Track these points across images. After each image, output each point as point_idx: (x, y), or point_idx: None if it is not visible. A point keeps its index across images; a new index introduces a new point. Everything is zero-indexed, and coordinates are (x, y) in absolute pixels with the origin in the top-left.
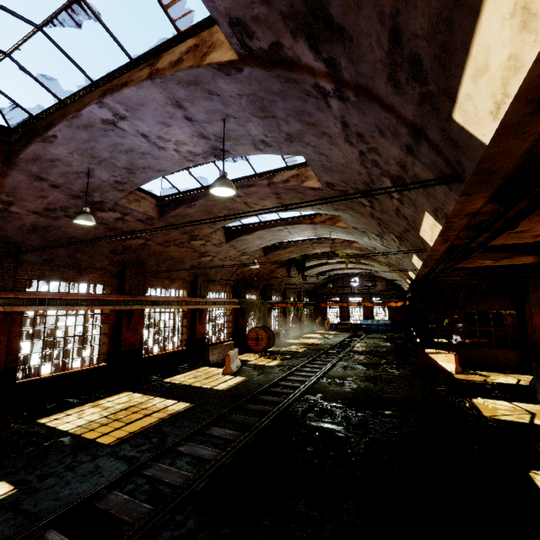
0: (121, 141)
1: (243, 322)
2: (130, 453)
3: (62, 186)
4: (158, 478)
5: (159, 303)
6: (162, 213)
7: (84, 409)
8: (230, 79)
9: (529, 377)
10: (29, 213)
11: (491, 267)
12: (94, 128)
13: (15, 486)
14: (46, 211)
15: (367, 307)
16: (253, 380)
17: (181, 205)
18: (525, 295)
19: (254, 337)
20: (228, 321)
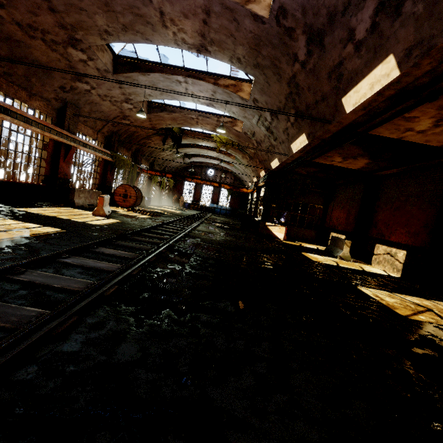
0: None
1: (111, 177)
2: None
3: None
4: (41, 284)
5: (11, 114)
6: None
7: None
8: None
9: (321, 247)
10: None
11: (332, 167)
12: None
13: None
14: None
15: (216, 194)
16: (130, 223)
17: None
18: (333, 196)
19: (122, 193)
20: (95, 172)
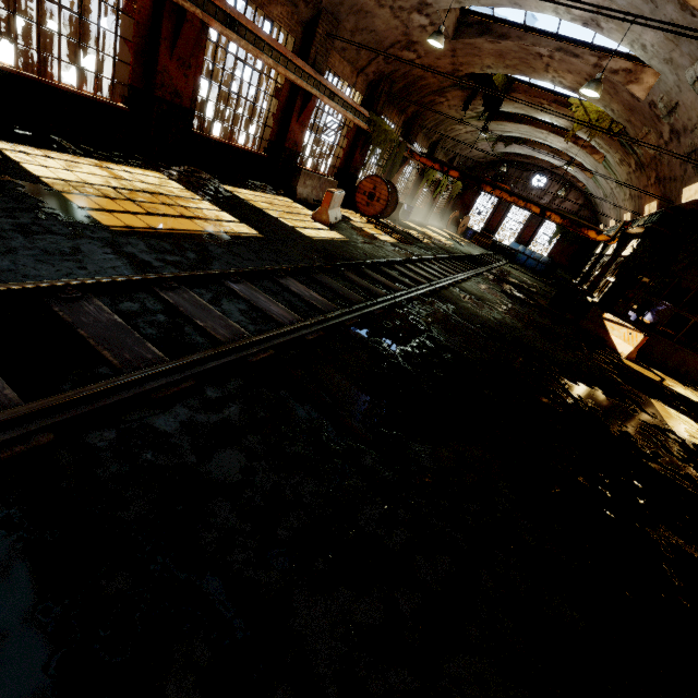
0: None
1: (360, 160)
2: (143, 255)
3: None
4: (184, 314)
5: (239, 30)
6: None
7: (80, 162)
8: None
9: None
10: None
11: None
12: None
13: None
14: None
15: (530, 227)
16: (356, 246)
17: None
18: None
19: (368, 190)
20: (338, 147)
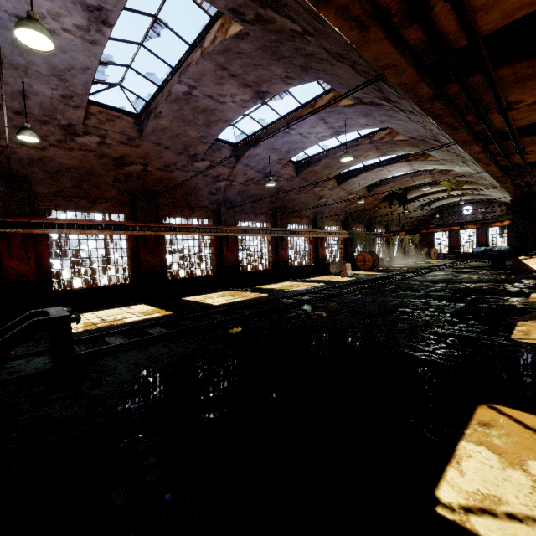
0: (288, 139)
1: (352, 249)
2: (307, 291)
3: (254, 167)
4: (324, 293)
5: (296, 233)
6: (298, 172)
7: (272, 285)
8: (350, 108)
9: None
10: (238, 184)
11: None
12: (278, 137)
13: (269, 294)
14: (245, 182)
15: (481, 235)
16: (363, 278)
17: (311, 165)
18: None
19: (361, 259)
20: (339, 249)
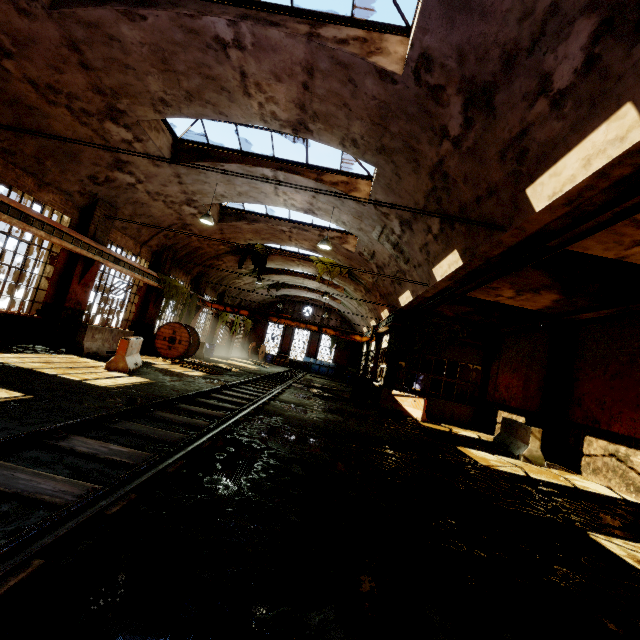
0: None
1: (155, 312)
2: None
3: None
4: None
5: None
6: None
7: None
8: None
9: (484, 434)
10: None
11: (496, 306)
12: None
13: None
14: None
15: (313, 343)
16: (165, 385)
17: (113, 2)
18: (496, 352)
19: (168, 335)
20: (130, 303)
